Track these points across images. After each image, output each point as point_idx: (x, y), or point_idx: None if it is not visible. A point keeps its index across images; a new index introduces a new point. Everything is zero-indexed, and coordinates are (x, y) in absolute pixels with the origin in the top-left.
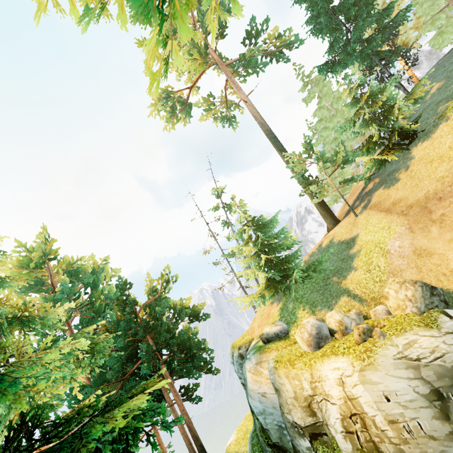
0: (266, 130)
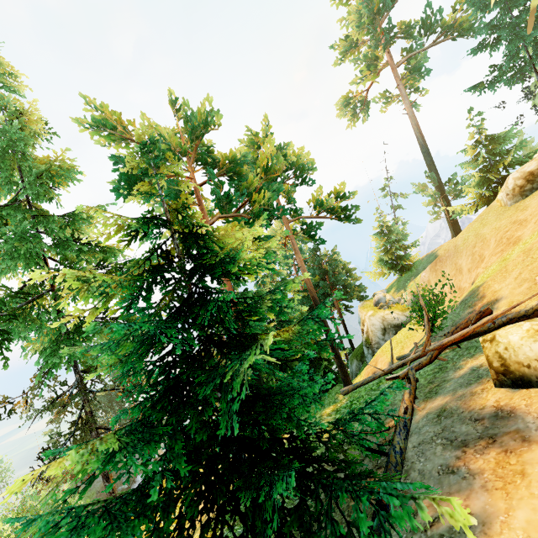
0: (419, 144)
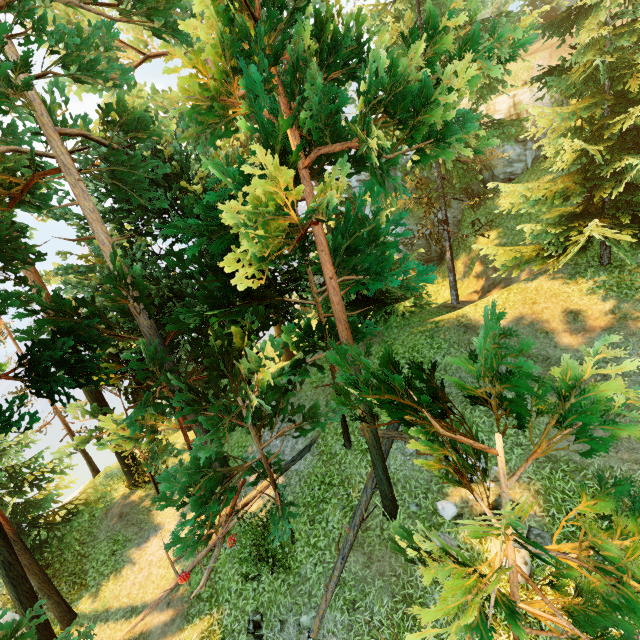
0: None
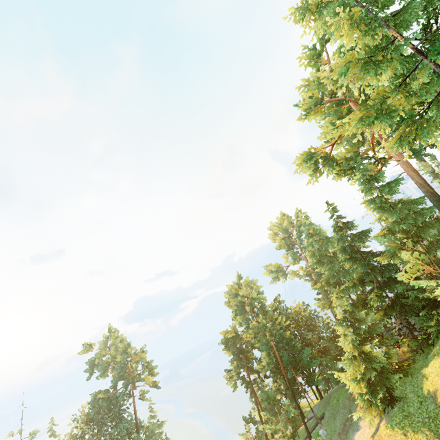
0: None
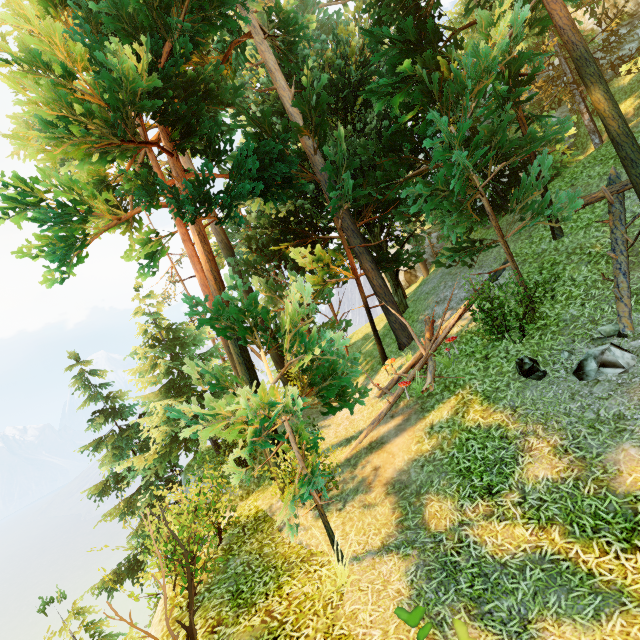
0: None
